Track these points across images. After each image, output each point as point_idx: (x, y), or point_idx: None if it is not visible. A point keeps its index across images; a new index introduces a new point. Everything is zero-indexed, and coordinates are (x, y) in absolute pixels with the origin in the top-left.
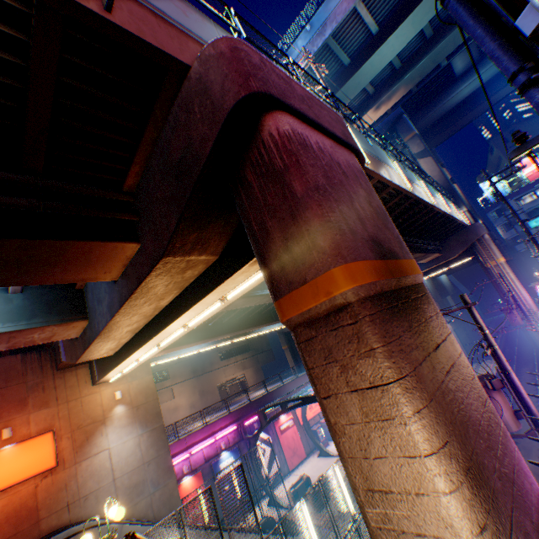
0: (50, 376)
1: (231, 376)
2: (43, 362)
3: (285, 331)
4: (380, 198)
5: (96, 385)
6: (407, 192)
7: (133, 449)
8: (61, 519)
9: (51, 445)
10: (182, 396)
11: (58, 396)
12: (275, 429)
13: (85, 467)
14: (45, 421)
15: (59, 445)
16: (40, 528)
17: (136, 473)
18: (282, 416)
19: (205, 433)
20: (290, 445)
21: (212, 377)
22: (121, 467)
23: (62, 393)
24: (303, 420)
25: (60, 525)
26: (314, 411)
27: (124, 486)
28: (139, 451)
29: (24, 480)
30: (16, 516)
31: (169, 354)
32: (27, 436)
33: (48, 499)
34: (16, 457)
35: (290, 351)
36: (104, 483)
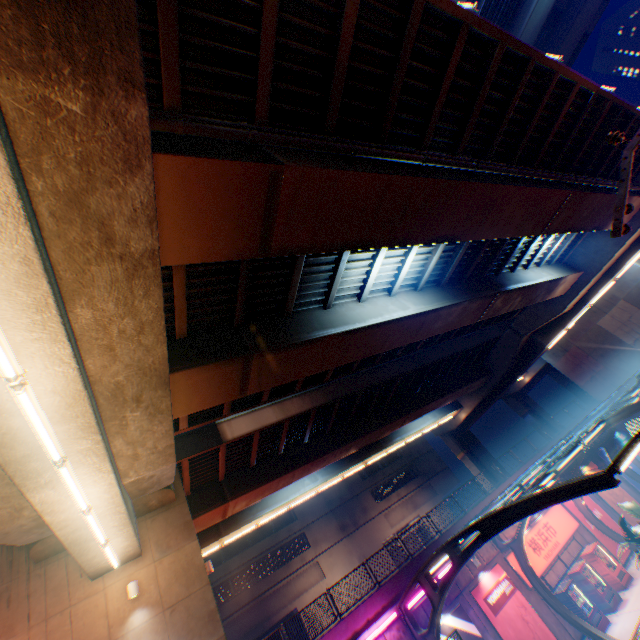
0: (22, 575)
1: (398, 523)
2: (14, 553)
3: (448, 430)
4: (426, 64)
5: (98, 577)
6: (471, 19)
7: None
8: None
9: None
10: (334, 571)
11: (31, 611)
12: (478, 605)
13: None
14: None
15: None
16: None
17: None
18: (483, 576)
19: (339, 637)
20: (523, 636)
21: (371, 531)
22: None
23: (39, 604)
24: (528, 577)
25: None
26: (546, 553)
27: None
28: None
29: None
30: None
31: (271, 505)
32: None
33: None
34: None
35: (471, 459)
36: None
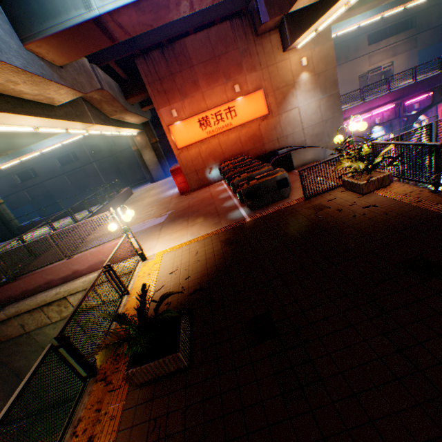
0: (251, 44)
1: (374, 65)
2: (244, 30)
3: None
4: None
5: (284, 53)
6: None
7: (314, 111)
8: (274, 146)
9: (262, 101)
10: None
11: (259, 63)
12: (435, 113)
13: (283, 119)
14: (255, 83)
15: (266, 102)
16: (264, 149)
17: (316, 128)
18: None
19: (361, 110)
20: None
21: (353, 68)
22: (306, 123)
23: (262, 61)
24: None
25: (274, 150)
26: None
27: (308, 135)
28: (318, 113)
29: (252, 121)
30: (252, 140)
31: None
32: (247, 93)
33: (266, 135)
34: (245, 107)
35: None
36: (295, 131)
